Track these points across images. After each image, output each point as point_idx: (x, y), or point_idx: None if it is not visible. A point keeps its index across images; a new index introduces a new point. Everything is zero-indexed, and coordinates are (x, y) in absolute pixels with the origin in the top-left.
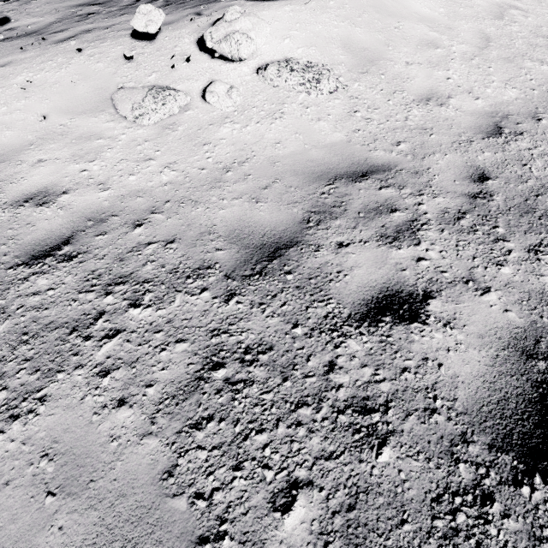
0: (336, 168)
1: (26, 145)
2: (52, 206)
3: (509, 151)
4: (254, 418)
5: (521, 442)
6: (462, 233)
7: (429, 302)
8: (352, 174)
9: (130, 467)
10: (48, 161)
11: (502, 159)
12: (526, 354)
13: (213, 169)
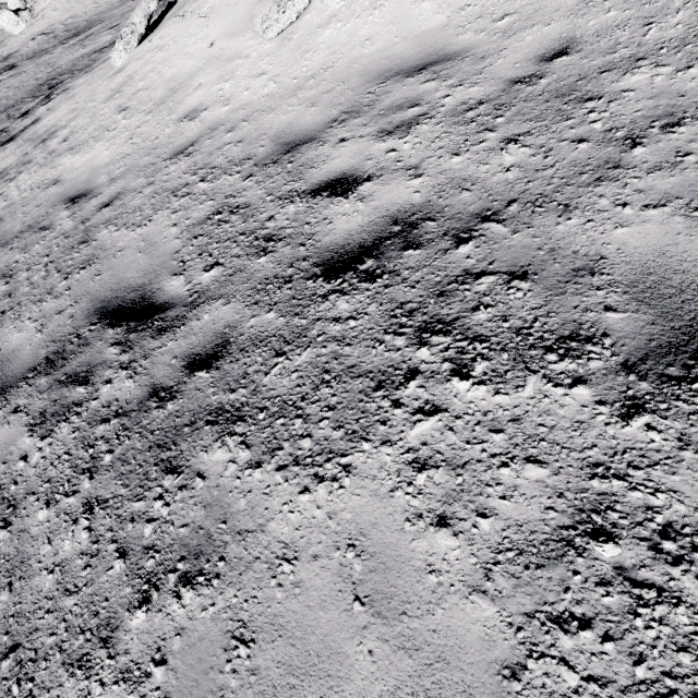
0: (404, 63)
1: (196, 72)
2: (196, 121)
3: (654, 2)
4: (219, 237)
5: (332, 264)
6: (456, 125)
7: (364, 184)
8: (412, 68)
9: (166, 249)
10: (204, 84)
11: (623, 20)
12: (395, 221)
13: (303, 78)
